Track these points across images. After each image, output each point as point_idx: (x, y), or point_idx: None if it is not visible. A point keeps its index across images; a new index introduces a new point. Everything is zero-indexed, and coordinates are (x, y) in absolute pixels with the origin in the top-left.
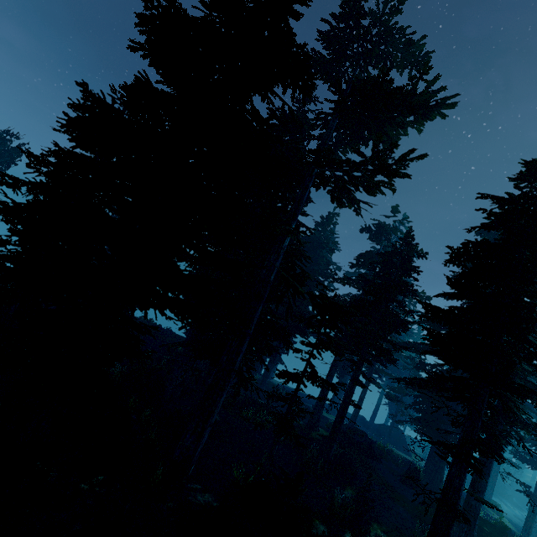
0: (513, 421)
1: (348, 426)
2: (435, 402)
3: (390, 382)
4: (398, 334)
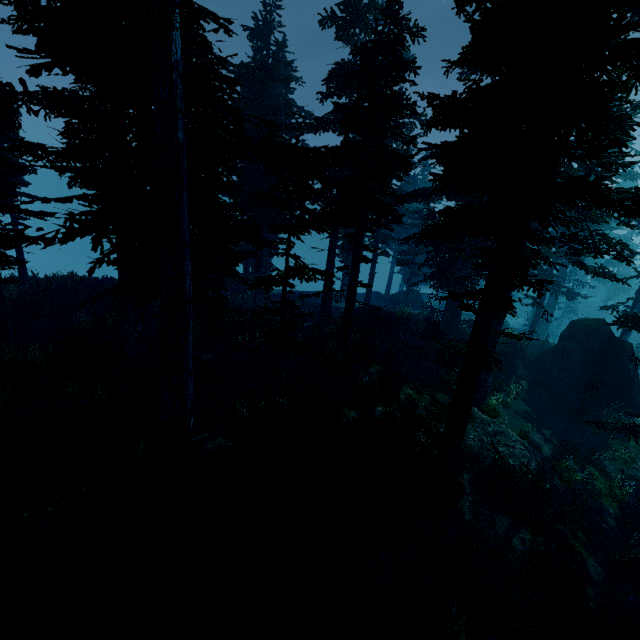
0: (537, 240)
1: (363, 308)
2: (448, 251)
3: (400, 247)
4: (400, 179)
